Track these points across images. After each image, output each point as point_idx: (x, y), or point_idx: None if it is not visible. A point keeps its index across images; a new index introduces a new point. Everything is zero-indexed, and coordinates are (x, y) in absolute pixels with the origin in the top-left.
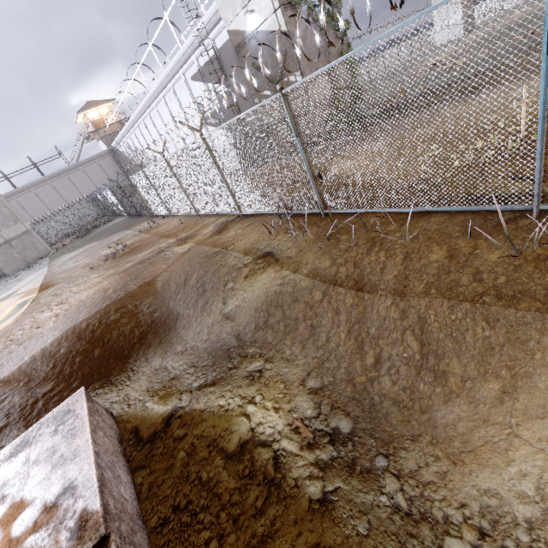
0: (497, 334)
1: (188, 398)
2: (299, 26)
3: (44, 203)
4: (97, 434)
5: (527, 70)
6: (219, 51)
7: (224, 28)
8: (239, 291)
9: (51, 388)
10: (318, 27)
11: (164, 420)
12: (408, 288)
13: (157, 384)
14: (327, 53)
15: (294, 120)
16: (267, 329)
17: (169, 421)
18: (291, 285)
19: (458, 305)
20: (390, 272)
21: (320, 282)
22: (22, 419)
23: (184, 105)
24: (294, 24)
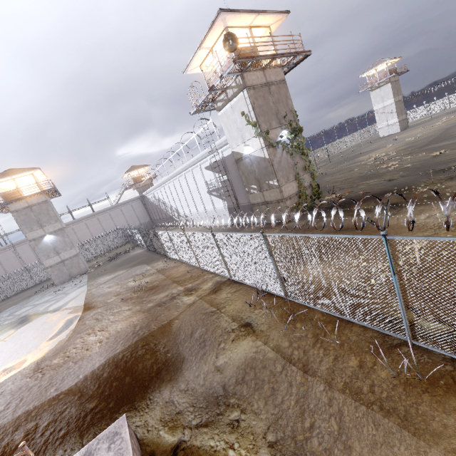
0: (378, 433)
1: (189, 434)
2: (277, 155)
3: (90, 230)
4: (134, 455)
5: (431, 197)
6: (225, 158)
7: (230, 148)
8: (227, 350)
9: (96, 405)
10: (289, 154)
11: (173, 450)
12: (334, 382)
13: (167, 416)
14: (295, 168)
15: (269, 247)
16: (244, 386)
17: (176, 451)
18: (262, 354)
19: (359, 405)
20: (324, 364)
21: (281, 357)
22: (77, 428)
23: (197, 181)
24: (274, 154)
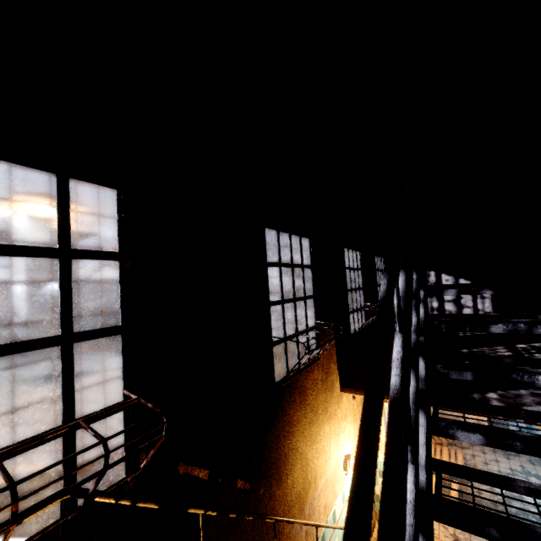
0: None
1: None
2: None
3: None
4: None
5: None
6: None
7: None
8: None
9: None
10: None
11: None
12: None
13: None
14: None
15: None
16: None
17: None
18: None
19: None
20: None
21: None
22: None
23: None
24: None
